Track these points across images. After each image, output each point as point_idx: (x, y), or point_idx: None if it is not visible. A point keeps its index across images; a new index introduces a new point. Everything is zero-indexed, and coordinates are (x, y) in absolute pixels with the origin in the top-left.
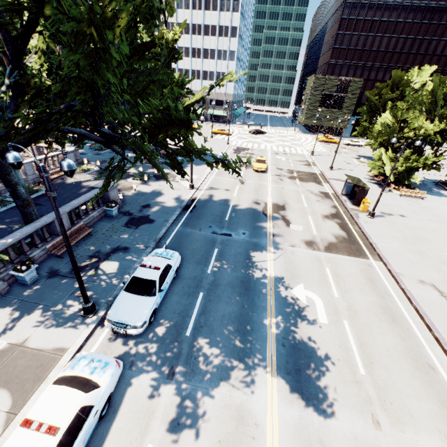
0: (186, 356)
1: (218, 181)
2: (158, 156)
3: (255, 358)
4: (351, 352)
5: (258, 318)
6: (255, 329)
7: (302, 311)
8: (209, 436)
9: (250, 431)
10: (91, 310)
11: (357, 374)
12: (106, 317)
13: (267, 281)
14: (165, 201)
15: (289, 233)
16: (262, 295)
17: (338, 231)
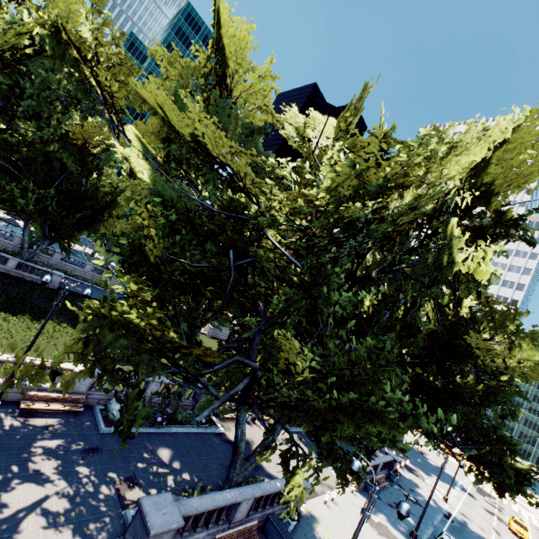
0: None
1: (468, 512)
2: None
3: None
4: None
5: None
6: None
7: None
8: None
9: None
10: (416, 538)
11: None
12: None
13: None
14: (425, 496)
15: None
16: None
17: None
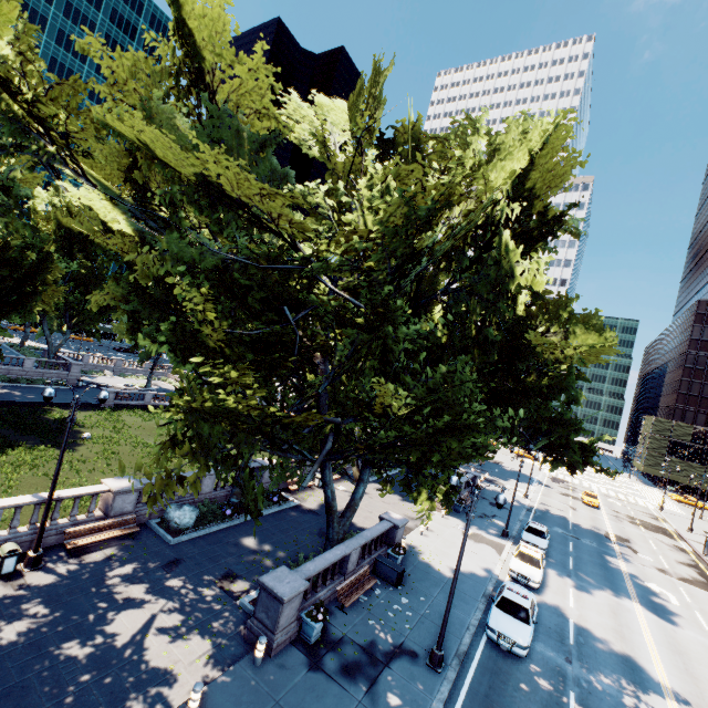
0: (574, 574)
1: (547, 501)
2: (475, 463)
3: (621, 593)
4: (699, 621)
5: (619, 582)
6: (618, 584)
7: (655, 593)
8: (602, 600)
9: (625, 609)
10: (508, 534)
11: (702, 628)
12: (521, 538)
13: (622, 571)
14: (508, 500)
15: (637, 557)
16: (620, 575)
17: (695, 575)
